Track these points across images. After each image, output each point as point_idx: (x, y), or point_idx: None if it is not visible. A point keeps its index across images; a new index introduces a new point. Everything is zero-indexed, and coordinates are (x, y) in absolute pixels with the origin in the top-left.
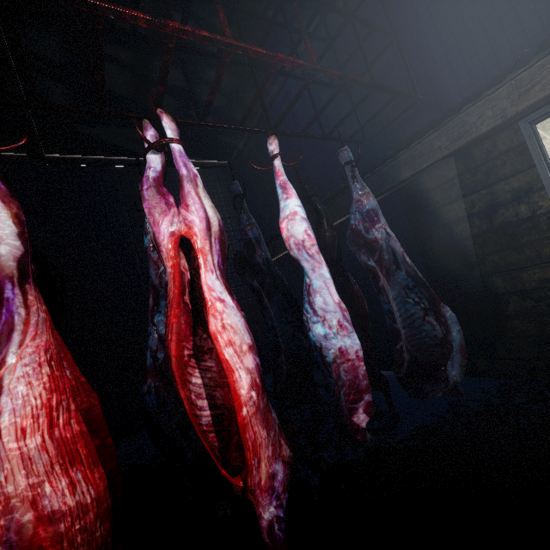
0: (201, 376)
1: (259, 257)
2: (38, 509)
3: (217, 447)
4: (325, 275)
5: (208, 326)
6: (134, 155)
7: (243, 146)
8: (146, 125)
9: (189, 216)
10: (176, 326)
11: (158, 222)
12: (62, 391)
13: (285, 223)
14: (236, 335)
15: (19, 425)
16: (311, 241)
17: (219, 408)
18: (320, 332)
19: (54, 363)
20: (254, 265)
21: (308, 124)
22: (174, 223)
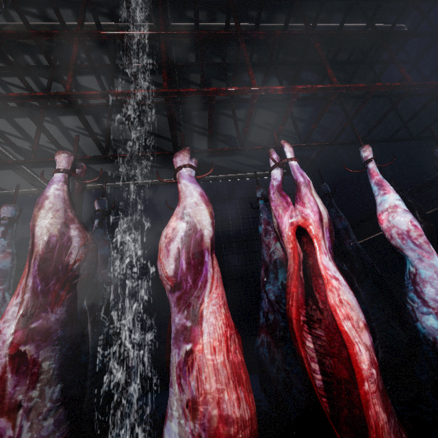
0: (314, 342)
1: (349, 245)
2: (221, 408)
3: (331, 413)
4: (437, 265)
5: (328, 299)
6: (236, 173)
7: (315, 156)
8: (272, 152)
9: (306, 210)
10: (297, 295)
11: (282, 215)
12: (231, 327)
13: (385, 215)
14: (354, 310)
15: (212, 344)
16: (418, 232)
17: (330, 376)
18: (434, 324)
19: (226, 307)
20: (344, 252)
21: (397, 130)
22: (292, 216)
